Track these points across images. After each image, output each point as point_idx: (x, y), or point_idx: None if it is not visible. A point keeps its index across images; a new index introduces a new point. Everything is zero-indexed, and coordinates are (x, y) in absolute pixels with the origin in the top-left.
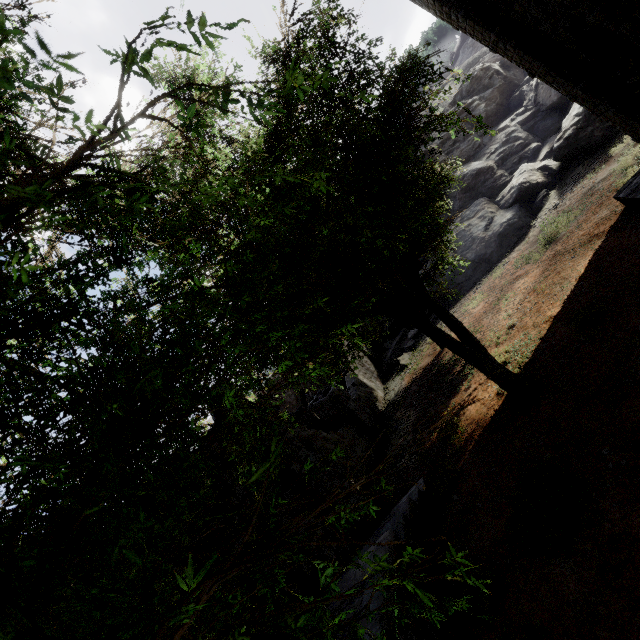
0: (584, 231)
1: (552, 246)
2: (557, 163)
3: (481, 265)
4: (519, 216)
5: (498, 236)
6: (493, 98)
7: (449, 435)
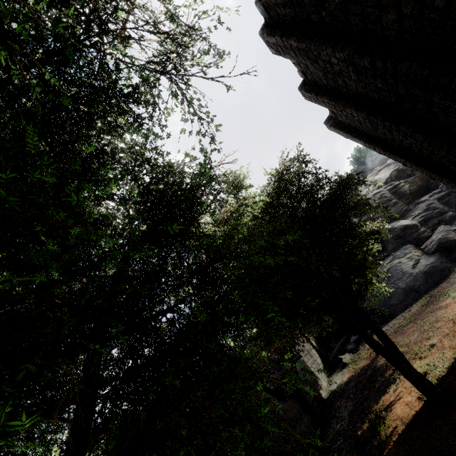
0: None
1: None
2: None
3: (411, 293)
4: (440, 261)
5: (424, 273)
6: (415, 182)
7: (377, 425)
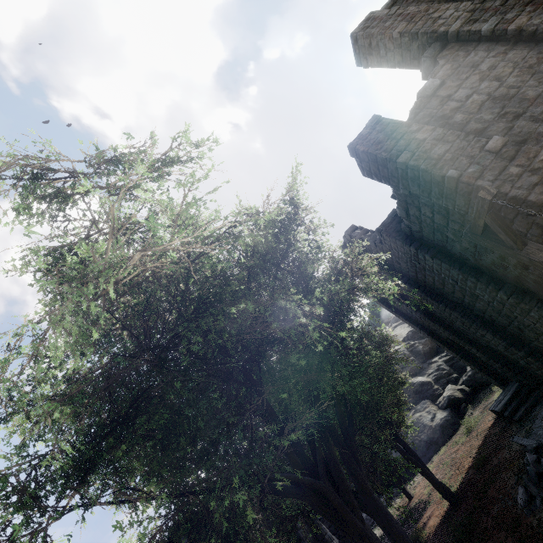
0: (482, 426)
1: (469, 434)
2: (469, 388)
3: (432, 445)
4: (451, 415)
5: (440, 426)
6: (426, 344)
7: (417, 535)
